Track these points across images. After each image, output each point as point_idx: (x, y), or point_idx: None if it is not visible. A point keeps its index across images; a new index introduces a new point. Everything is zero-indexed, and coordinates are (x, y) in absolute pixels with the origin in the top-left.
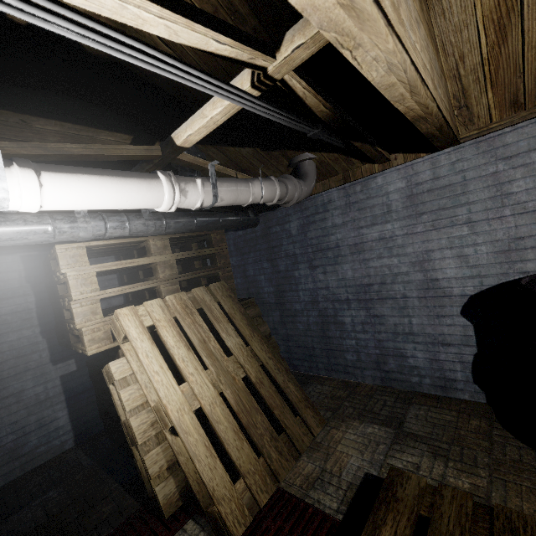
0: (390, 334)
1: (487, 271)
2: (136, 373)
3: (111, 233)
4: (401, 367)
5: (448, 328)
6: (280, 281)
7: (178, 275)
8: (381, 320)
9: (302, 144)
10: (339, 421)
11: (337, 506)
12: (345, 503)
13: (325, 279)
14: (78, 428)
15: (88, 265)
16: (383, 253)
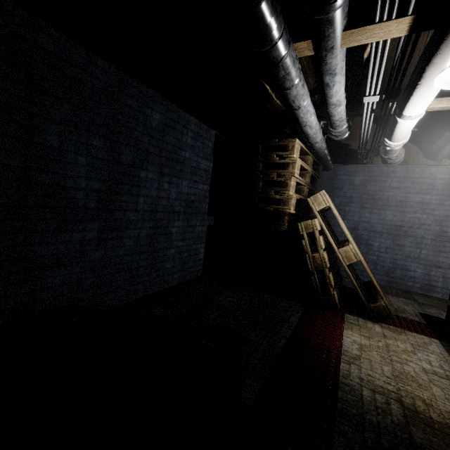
0: (404, 256)
1: None
2: (326, 230)
3: (318, 143)
4: (403, 276)
5: (443, 259)
6: (331, 211)
7: (309, 184)
8: (401, 248)
9: None
10: None
11: (418, 319)
12: (421, 319)
13: (369, 216)
14: (204, 264)
15: (298, 157)
16: (419, 210)
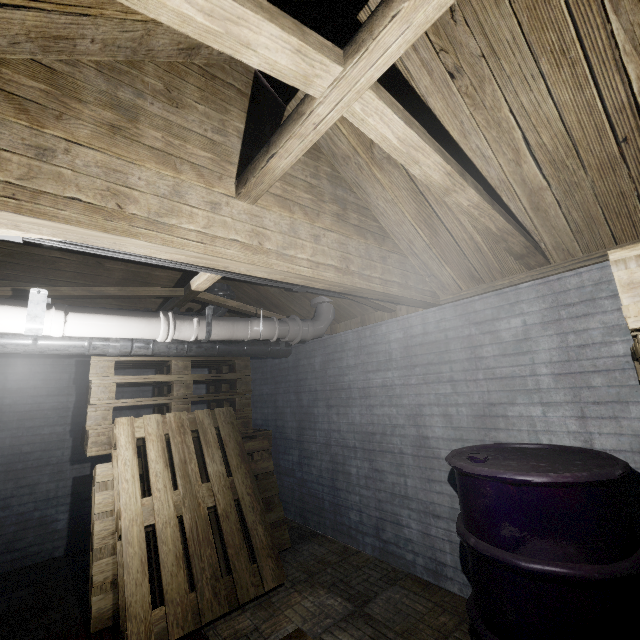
0: (389, 494)
1: (467, 435)
2: (115, 480)
3: (136, 351)
4: (397, 537)
5: (438, 496)
6: (302, 417)
7: (192, 396)
8: (381, 476)
9: None
10: (308, 586)
11: None
12: None
13: (338, 421)
14: (73, 536)
15: (112, 375)
16: (385, 401)
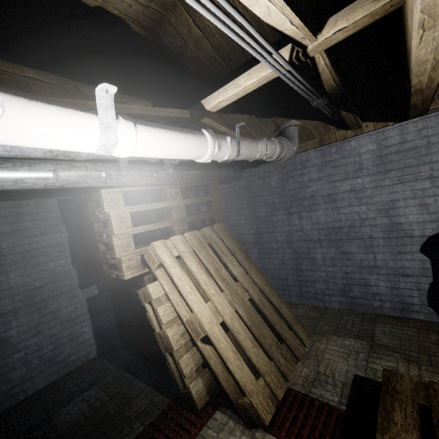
0: (356, 267)
1: None
2: (169, 294)
3: (143, 180)
4: (365, 294)
5: (408, 262)
6: (260, 225)
7: (187, 218)
8: (349, 256)
9: (291, 113)
10: (319, 336)
11: (339, 399)
12: (344, 397)
13: (300, 223)
14: (99, 341)
15: (124, 206)
16: (354, 202)
